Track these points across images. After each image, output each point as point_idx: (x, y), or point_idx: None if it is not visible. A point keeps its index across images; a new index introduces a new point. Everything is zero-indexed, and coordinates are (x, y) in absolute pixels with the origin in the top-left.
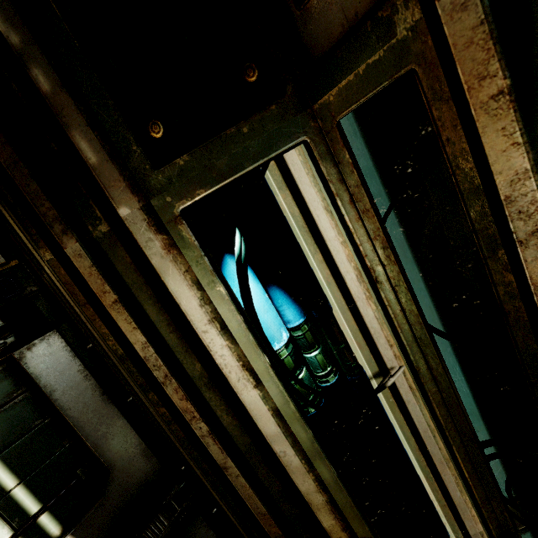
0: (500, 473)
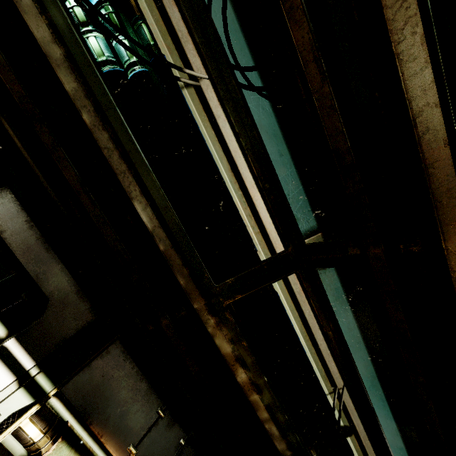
0: (304, 202)
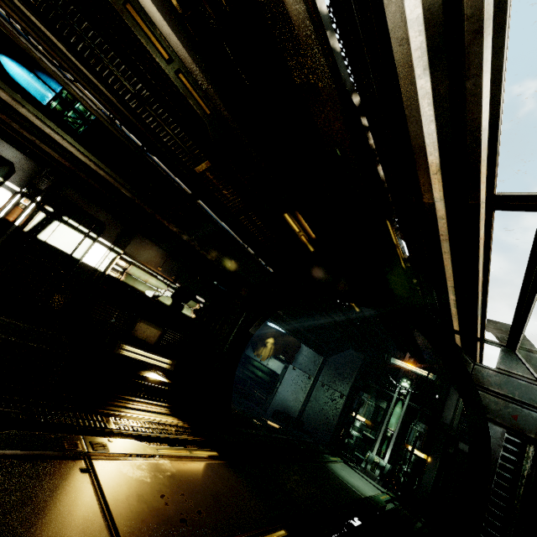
0: None
